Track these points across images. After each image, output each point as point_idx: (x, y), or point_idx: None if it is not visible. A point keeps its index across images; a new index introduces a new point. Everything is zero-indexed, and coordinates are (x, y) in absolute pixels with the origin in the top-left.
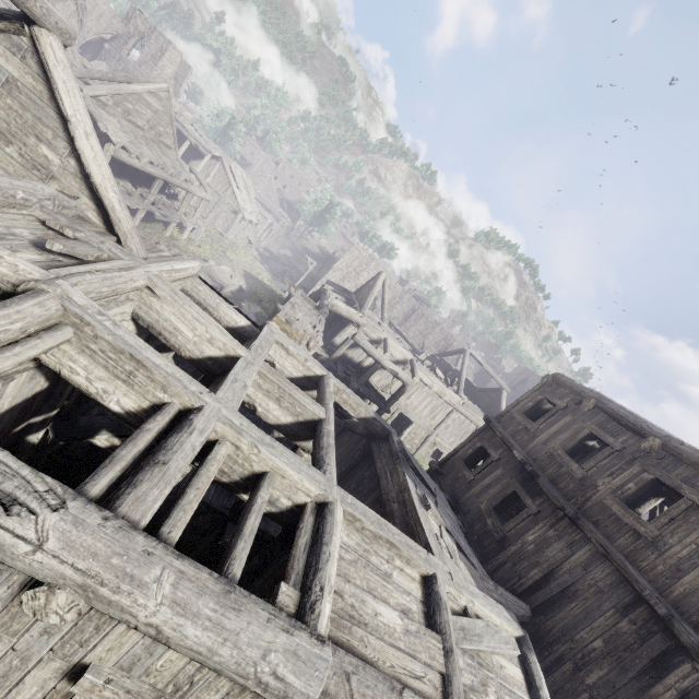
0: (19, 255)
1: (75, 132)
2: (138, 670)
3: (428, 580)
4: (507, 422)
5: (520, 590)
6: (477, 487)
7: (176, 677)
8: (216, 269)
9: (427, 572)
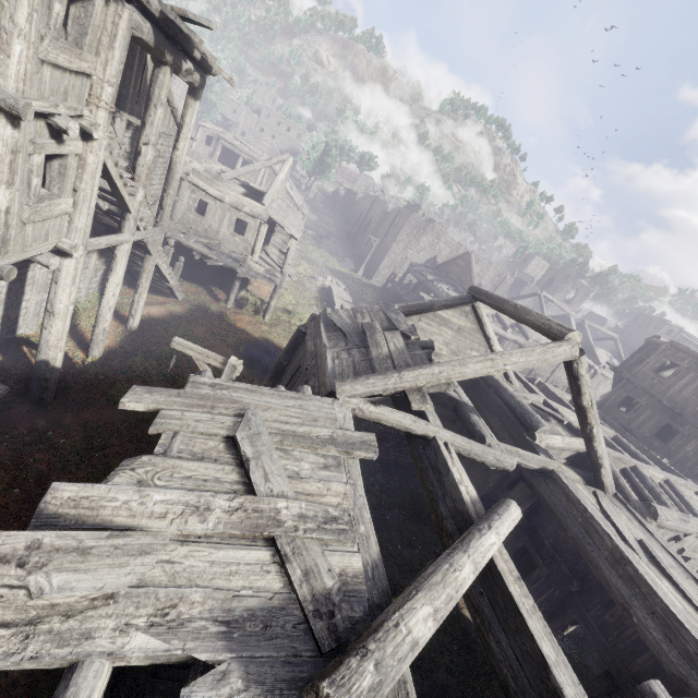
0: (562, 432)
1: (494, 343)
2: (689, 546)
3: (697, 493)
4: (642, 378)
5: (692, 476)
6: (636, 423)
7: (696, 545)
8: (330, 285)
9: (695, 490)
